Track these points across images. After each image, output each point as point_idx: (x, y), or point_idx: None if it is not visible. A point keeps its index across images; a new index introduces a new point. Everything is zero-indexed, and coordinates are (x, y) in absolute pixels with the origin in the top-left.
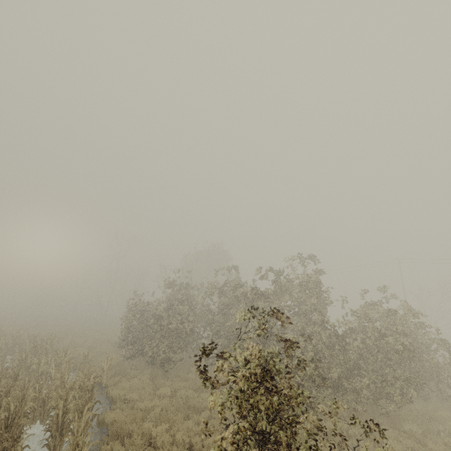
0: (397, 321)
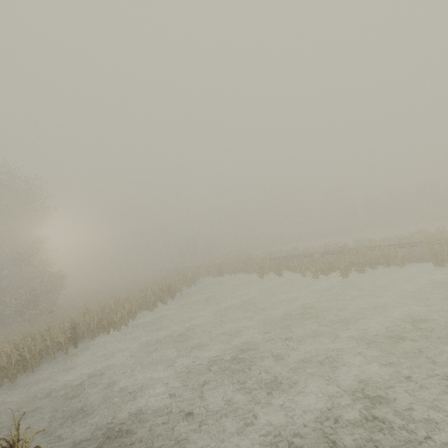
0: None
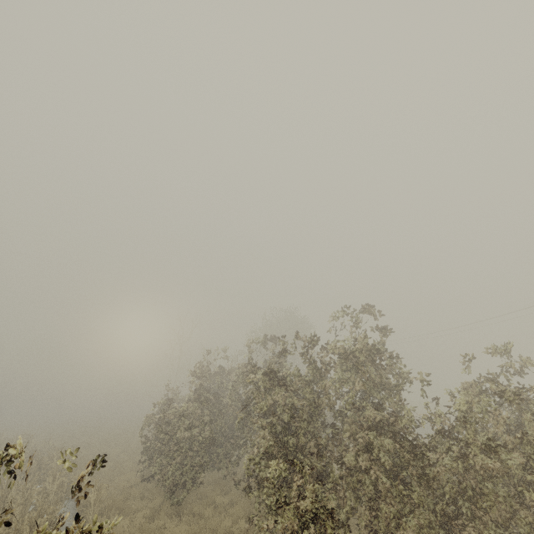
0: (531, 415)
